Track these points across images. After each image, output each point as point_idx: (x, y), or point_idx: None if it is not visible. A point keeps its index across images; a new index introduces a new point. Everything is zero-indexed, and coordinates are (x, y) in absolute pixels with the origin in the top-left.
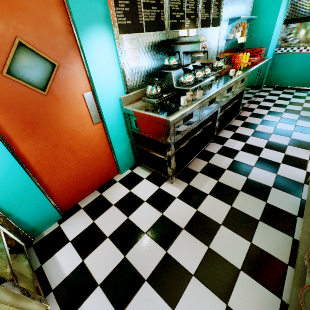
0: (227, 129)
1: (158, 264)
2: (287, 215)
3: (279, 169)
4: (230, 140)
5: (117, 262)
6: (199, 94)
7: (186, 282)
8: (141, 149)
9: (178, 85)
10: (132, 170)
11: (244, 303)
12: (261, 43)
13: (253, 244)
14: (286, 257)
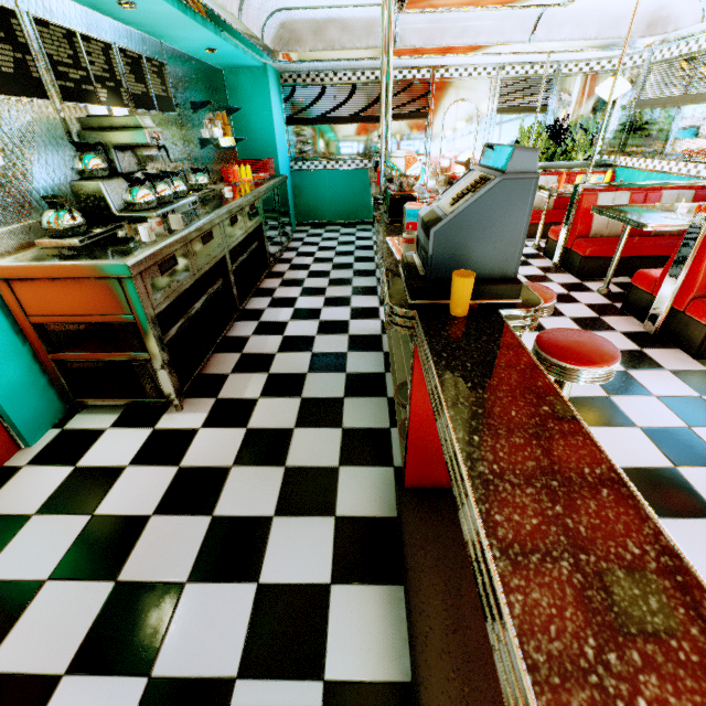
0: (258, 296)
1: (203, 543)
2: (374, 377)
3: (350, 328)
4: (269, 310)
5: (101, 603)
6: (177, 221)
7: (265, 532)
8: (73, 370)
9: (123, 210)
10: (65, 427)
11: (356, 500)
12: (264, 151)
13: (346, 428)
14: (387, 421)
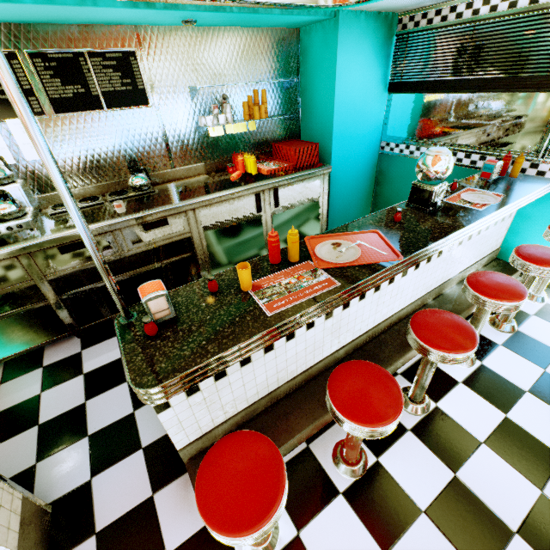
0: None
1: None
2: None
3: (59, 452)
4: (112, 341)
5: None
6: None
7: None
8: None
9: None
10: None
11: None
12: (321, 132)
13: None
14: None
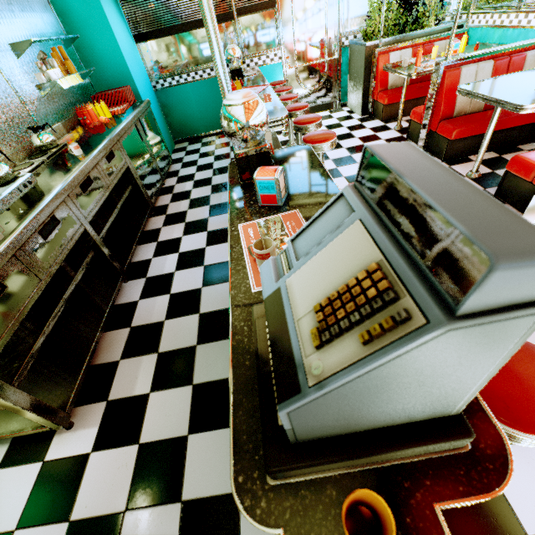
0: (144, 242)
1: None
2: None
3: None
4: (155, 260)
5: None
6: None
7: None
8: None
9: None
10: None
11: None
12: (119, 79)
13: None
14: None
